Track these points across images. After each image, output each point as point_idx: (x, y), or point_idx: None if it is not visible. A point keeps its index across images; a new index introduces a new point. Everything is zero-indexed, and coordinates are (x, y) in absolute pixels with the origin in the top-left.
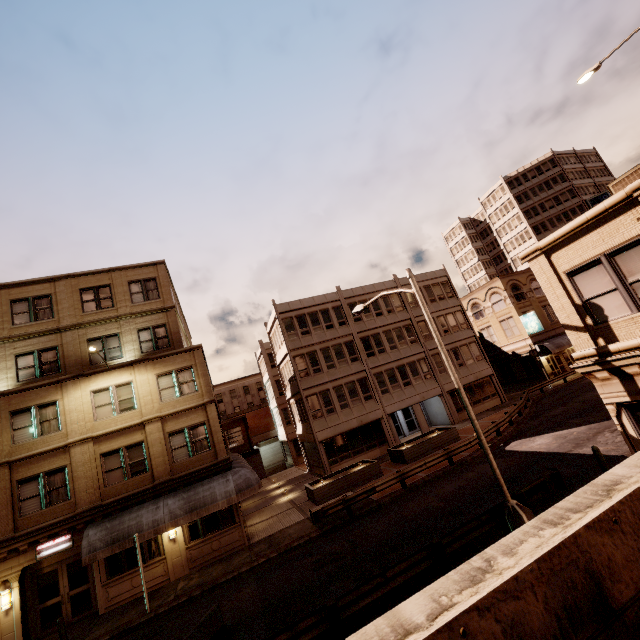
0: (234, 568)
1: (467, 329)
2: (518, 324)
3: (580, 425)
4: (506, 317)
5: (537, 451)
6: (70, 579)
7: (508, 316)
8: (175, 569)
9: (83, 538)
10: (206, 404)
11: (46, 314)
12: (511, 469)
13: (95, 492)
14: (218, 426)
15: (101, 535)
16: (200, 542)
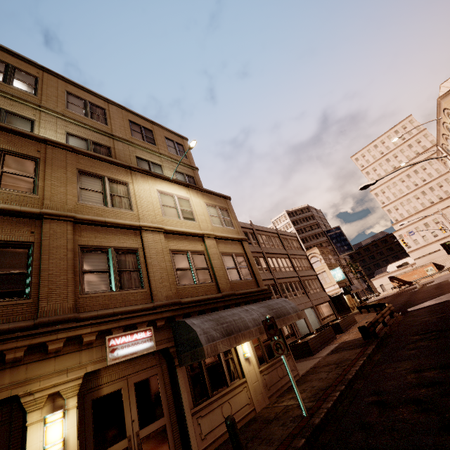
0: (338, 374)
1: (312, 270)
2: (329, 275)
3: (435, 297)
4: (321, 271)
5: (440, 302)
6: (139, 408)
7: (322, 271)
8: (257, 396)
9: (190, 325)
10: (243, 240)
11: (100, 119)
12: (446, 304)
13: (171, 287)
14: (253, 260)
15: (211, 324)
16: (268, 367)
